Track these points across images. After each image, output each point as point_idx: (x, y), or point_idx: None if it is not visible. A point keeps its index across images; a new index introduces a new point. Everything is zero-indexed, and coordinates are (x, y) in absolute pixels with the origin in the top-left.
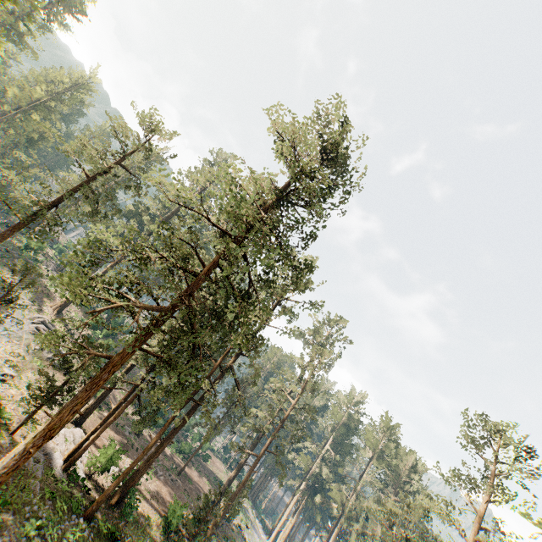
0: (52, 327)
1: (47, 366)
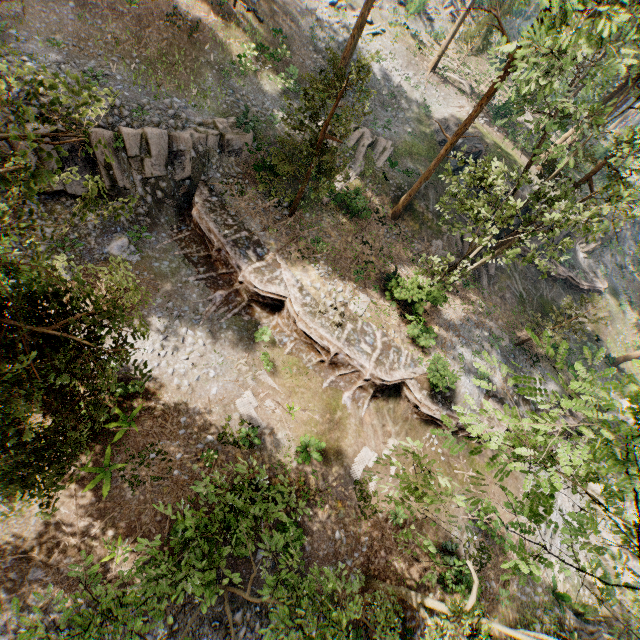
0: (455, 6)
1: (470, 53)
